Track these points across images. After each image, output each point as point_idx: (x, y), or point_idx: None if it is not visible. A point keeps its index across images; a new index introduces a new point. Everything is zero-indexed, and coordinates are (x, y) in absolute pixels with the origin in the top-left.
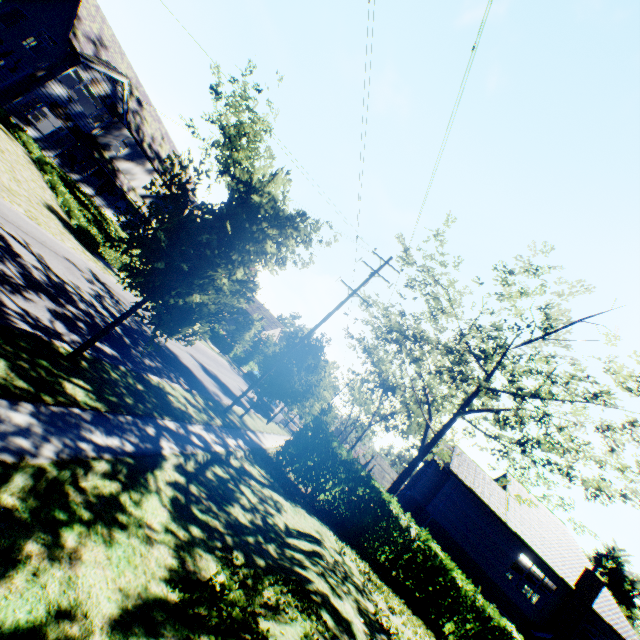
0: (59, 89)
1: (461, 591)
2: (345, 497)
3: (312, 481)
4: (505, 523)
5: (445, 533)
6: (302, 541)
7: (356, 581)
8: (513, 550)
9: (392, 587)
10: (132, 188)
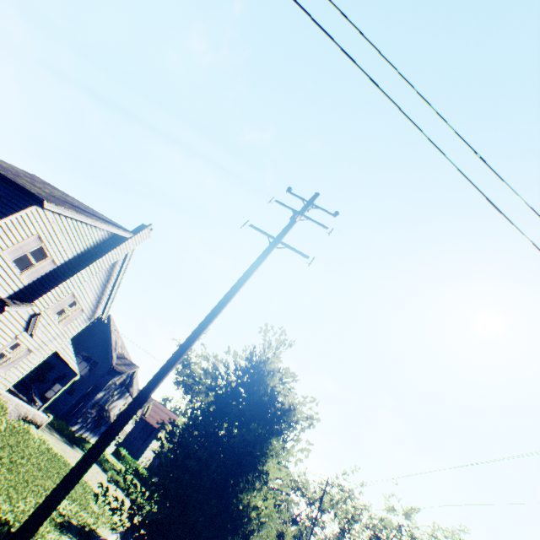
0: (101, 394)
1: None
2: None
3: None
4: None
5: None
6: None
7: None
8: None
9: None
10: (114, 415)
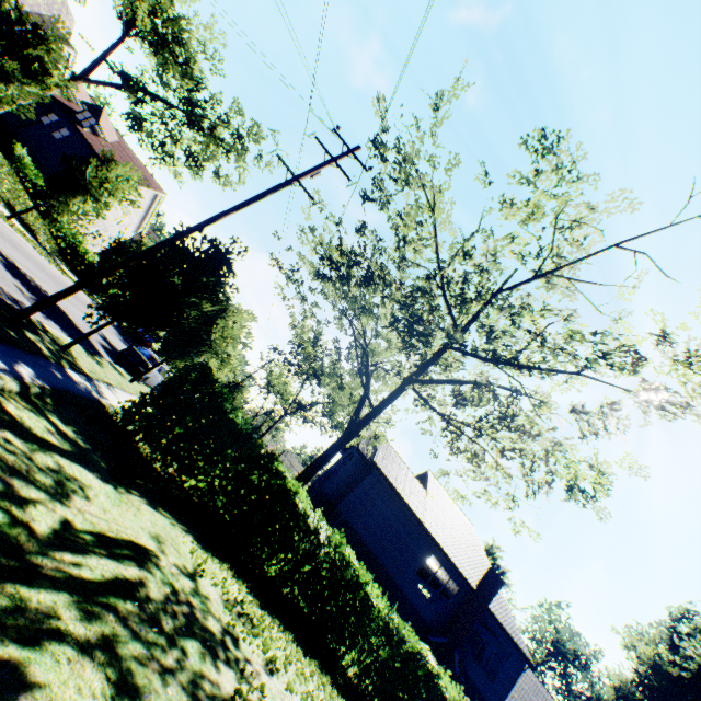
0: None
1: (374, 610)
2: (229, 484)
3: (177, 458)
4: (422, 523)
5: (355, 534)
6: (93, 559)
7: (211, 627)
8: (425, 552)
9: (280, 615)
10: None
